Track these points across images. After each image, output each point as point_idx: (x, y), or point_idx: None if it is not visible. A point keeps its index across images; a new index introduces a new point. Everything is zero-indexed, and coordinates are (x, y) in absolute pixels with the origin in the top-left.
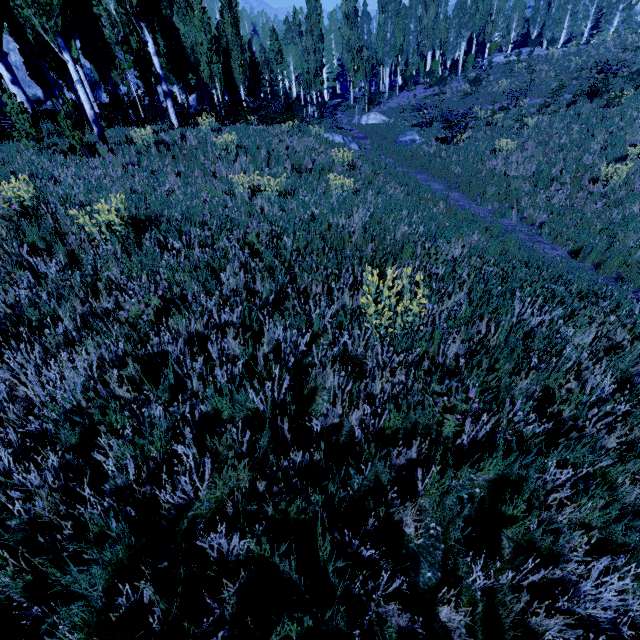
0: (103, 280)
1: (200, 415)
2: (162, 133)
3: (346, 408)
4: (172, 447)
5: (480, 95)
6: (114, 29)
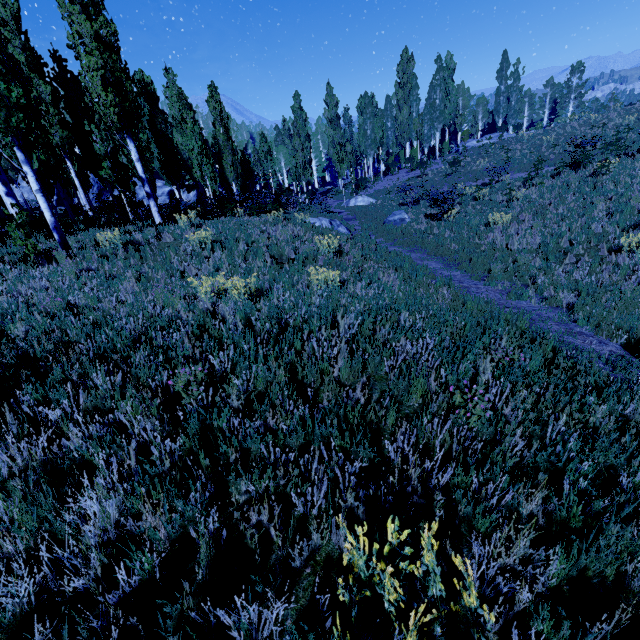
0: None
1: None
2: (136, 233)
3: None
4: None
5: (461, 174)
6: (104, 142)
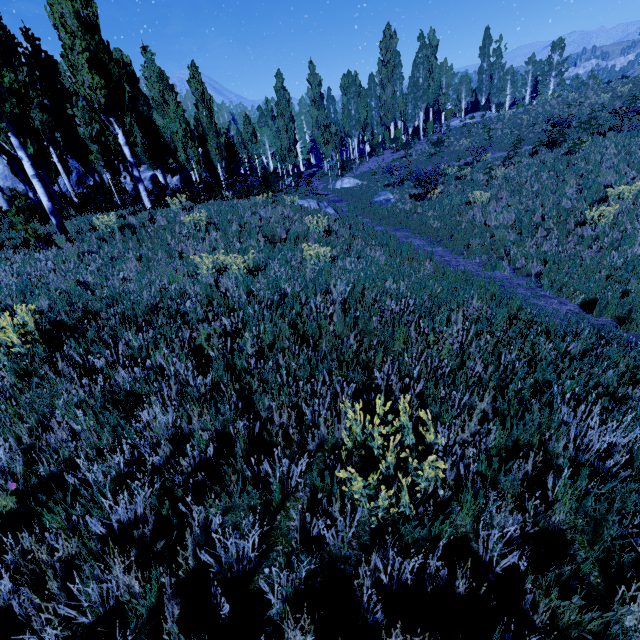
0: None
1: None
2: (130, 217)
3: None
4: None
5: (444, 154)
6: (88, 126)
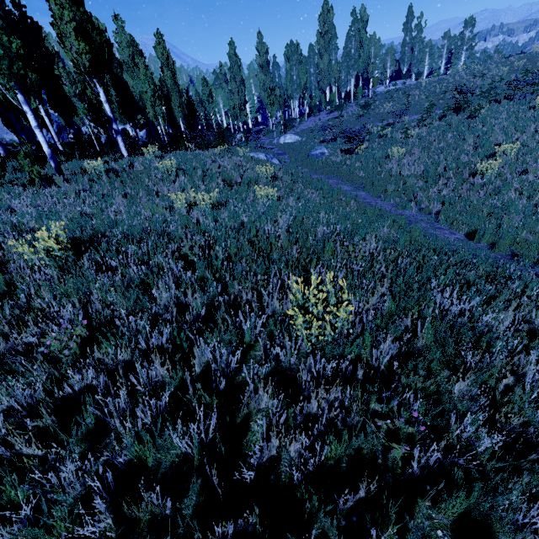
0: (35, 308)
1: (121, 466)
2: (112, 163)
3: (282, 439)
4: (75, 532)
5: (370, 116)
6: (72, 85)
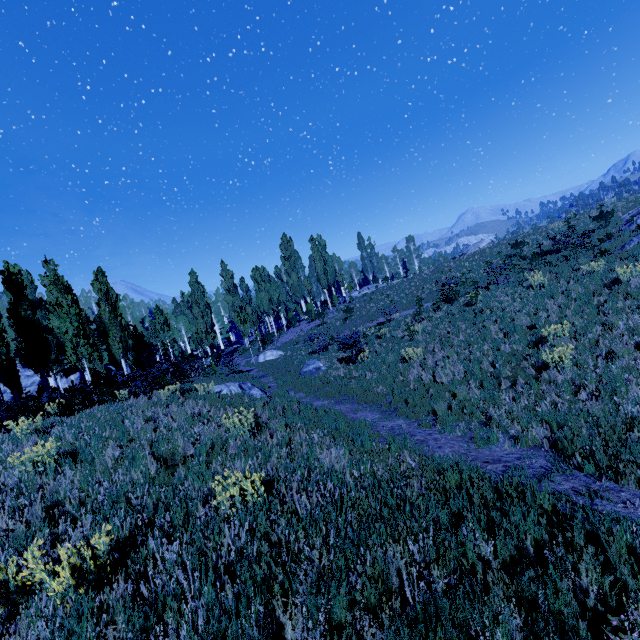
0: None
1: None
2: None
3: None
4: None
5: (356, 318)
6: None
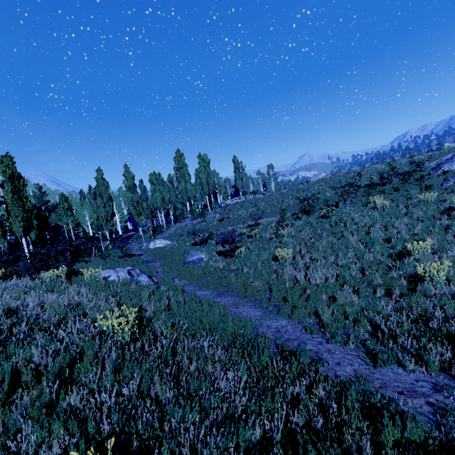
0: None
1: None
2: None
3: None
4: None
5: (230, 220)
6: None
